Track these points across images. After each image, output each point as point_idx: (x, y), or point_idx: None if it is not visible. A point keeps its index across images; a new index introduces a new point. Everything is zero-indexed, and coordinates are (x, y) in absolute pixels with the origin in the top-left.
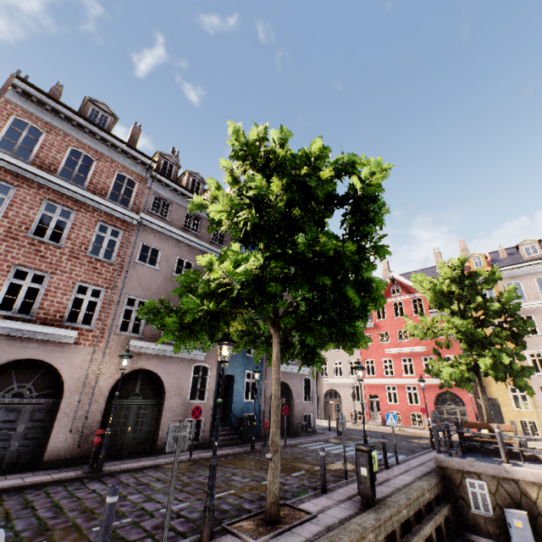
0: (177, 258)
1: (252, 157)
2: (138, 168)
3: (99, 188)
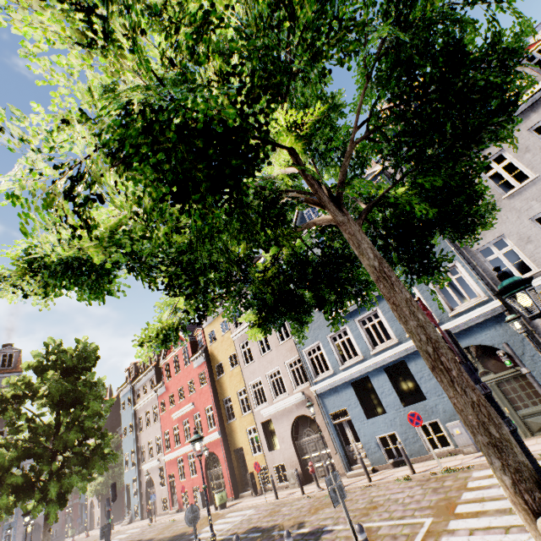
0: None
1: None
2: None
3: None
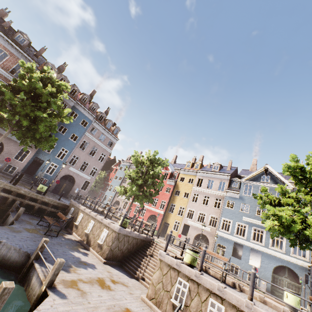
0: None
1: (30, 72)
2: None
3: (6, 67)
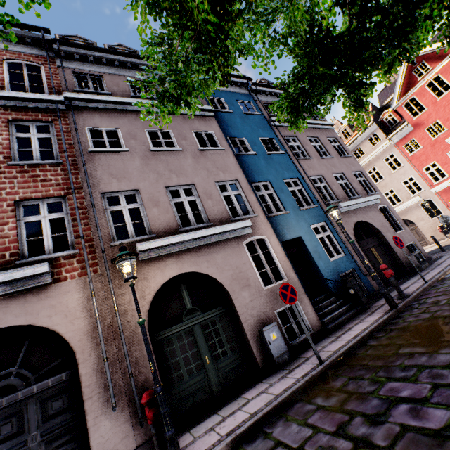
0: (146, 132)
1: None
2: (33, 50)
3: None
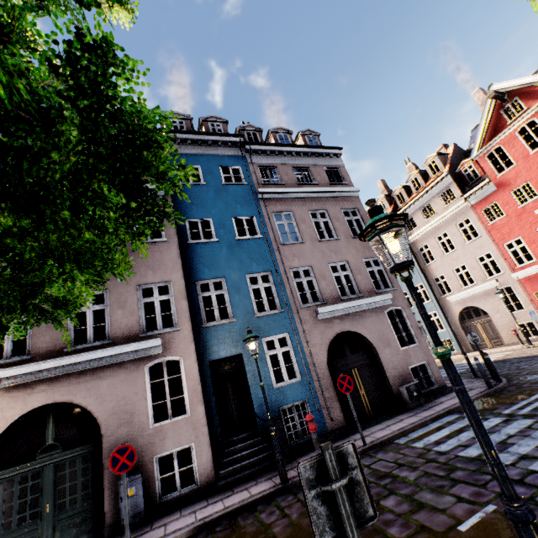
0: None
1: None
2: None
3: None
